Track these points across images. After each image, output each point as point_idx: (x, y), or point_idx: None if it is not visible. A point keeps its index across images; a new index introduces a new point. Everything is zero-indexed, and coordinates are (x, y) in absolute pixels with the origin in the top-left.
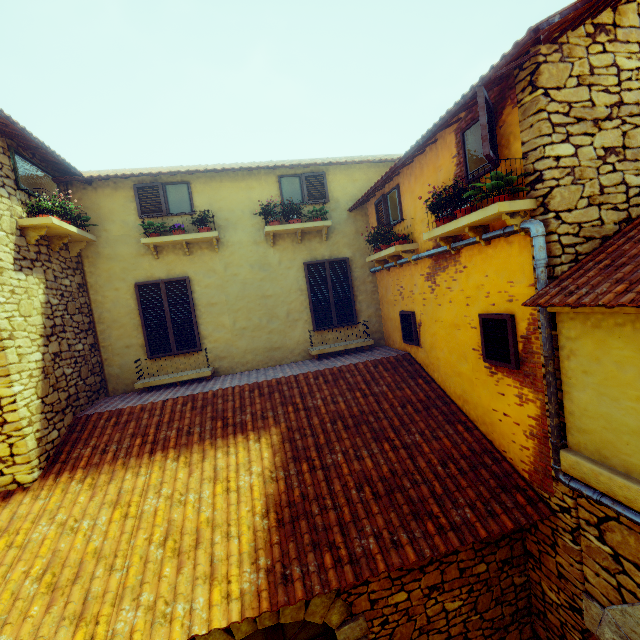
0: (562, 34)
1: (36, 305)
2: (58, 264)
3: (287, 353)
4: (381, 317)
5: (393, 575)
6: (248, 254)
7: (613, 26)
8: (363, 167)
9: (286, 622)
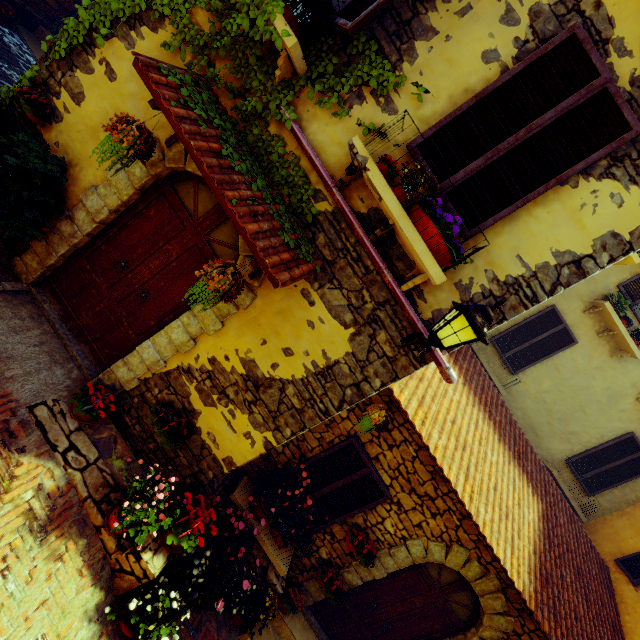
0: None
1: None
2: None
3: (534, 443)
4: (603, 515)
5: None
6: (619, 381)
7: None
8: None
9: (481, 602)
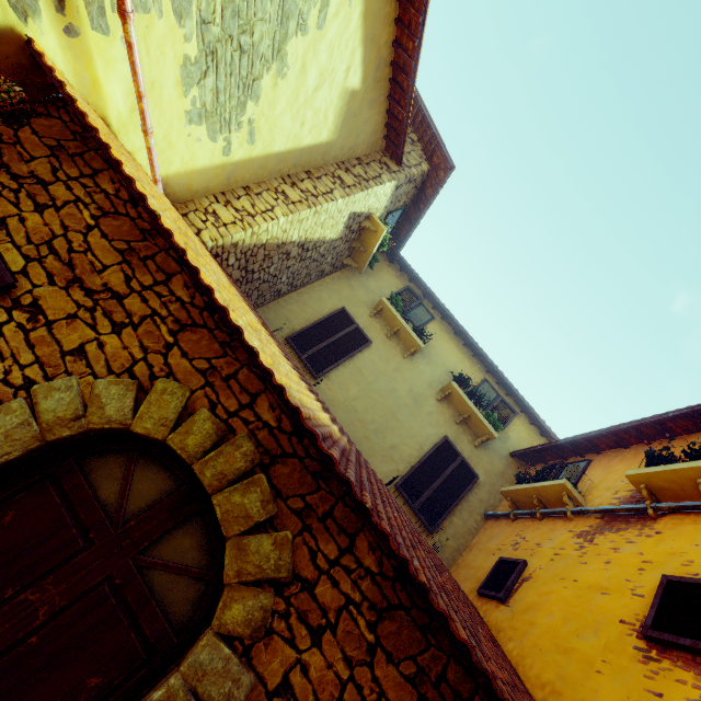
0: None
1: (325, 233)
2: (342, 249)
3: None
4: (455, 562)
5: (348, 694)
6: (418, 383)
7: None
8: None
9: (216, 506)
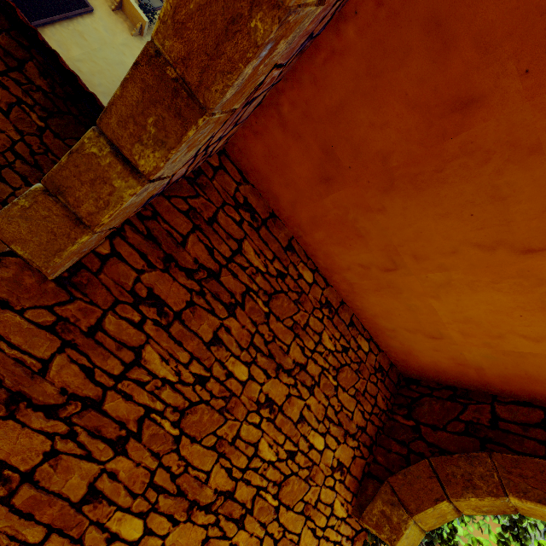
0: None
1: None
2: None
3: None
4: None
5: None
6: None
7: None
8: None
9: None
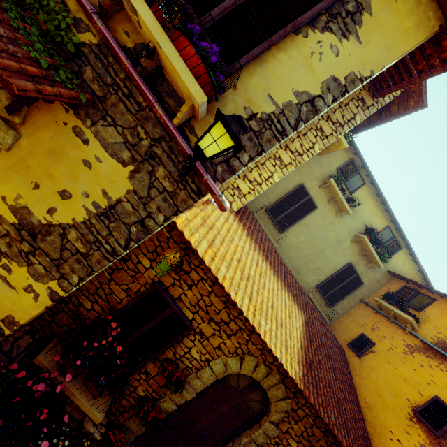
0: None
1: None
2: None
3: (298, 278)
4: (339, 318)
5: (304, 433)
6: (341, 231)
7: None
8: (413, 266)
9: (268, 394)
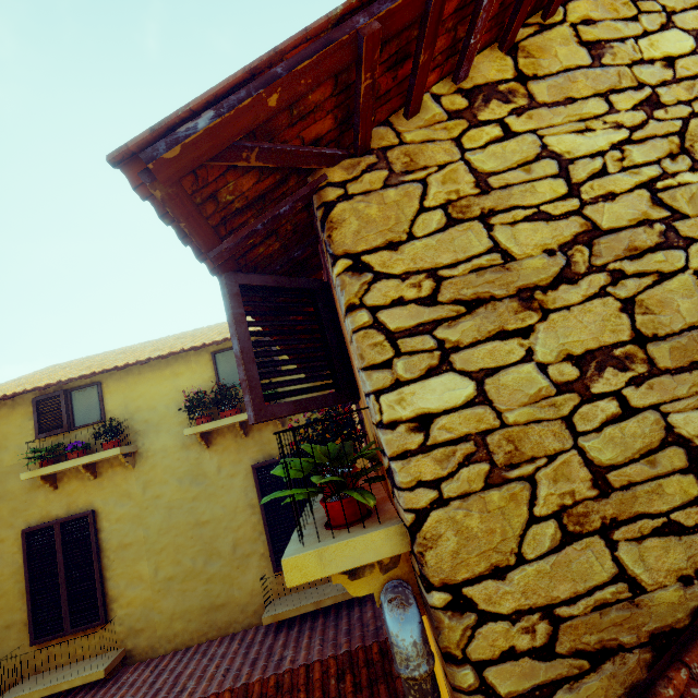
0: (358, 134)
1: None
2: None
3: (236, 613)
4: None
5: None
6: (175, 464)
7: (519, 80)
8: None
9: None
